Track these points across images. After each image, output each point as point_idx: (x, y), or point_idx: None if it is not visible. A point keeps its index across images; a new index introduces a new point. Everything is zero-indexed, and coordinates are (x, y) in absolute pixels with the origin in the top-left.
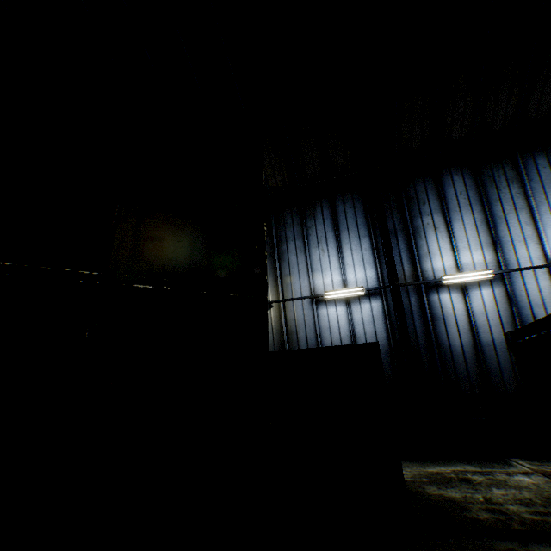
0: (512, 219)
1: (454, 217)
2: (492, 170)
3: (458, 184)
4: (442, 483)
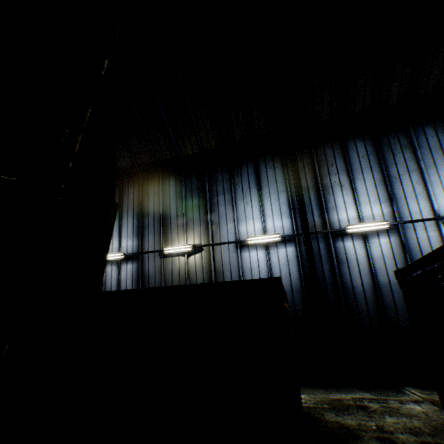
0: (405, 179)
1: (357, 176)
2: (388, 139)
3: (360, 149)
4: (340, 410)
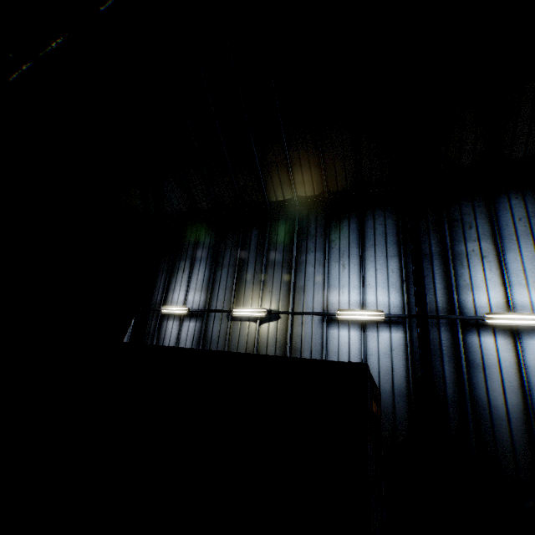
0: None
1: (508, 246)
2: None
3: (517, 209)
4: None
